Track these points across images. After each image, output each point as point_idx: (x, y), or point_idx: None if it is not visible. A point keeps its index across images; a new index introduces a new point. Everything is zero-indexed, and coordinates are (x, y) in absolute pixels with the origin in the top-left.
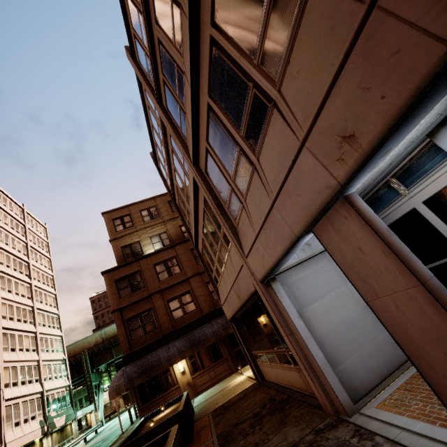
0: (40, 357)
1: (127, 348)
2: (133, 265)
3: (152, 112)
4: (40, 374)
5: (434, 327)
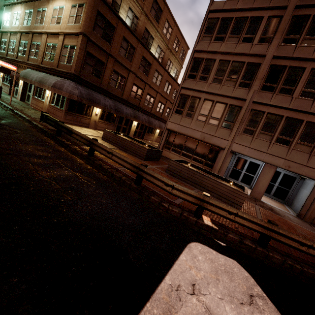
0: None
1: (78, 70)
2: (114, 17)
3: (260, 27)
4: None
5: (265, 183)
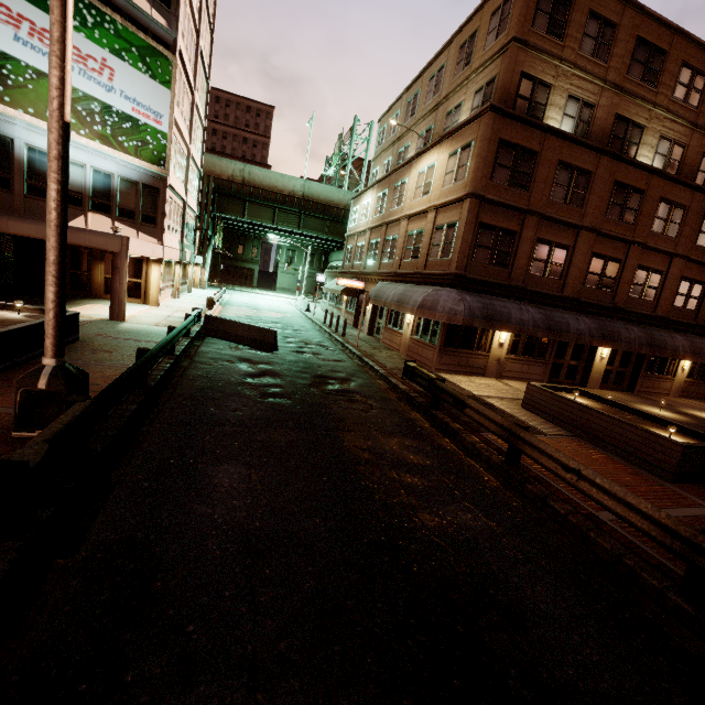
0: (191, 147)
1: (463, 265)
2: (535, 134)
3: None
4: (187, 173)
5: None
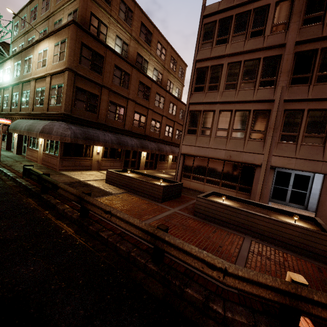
0: None
1: (69, 109)
2: (101, 46)
3: (269, 16)
4: None
5: None
